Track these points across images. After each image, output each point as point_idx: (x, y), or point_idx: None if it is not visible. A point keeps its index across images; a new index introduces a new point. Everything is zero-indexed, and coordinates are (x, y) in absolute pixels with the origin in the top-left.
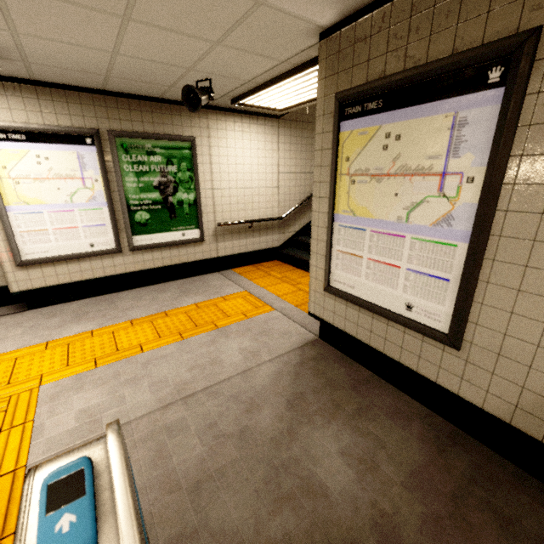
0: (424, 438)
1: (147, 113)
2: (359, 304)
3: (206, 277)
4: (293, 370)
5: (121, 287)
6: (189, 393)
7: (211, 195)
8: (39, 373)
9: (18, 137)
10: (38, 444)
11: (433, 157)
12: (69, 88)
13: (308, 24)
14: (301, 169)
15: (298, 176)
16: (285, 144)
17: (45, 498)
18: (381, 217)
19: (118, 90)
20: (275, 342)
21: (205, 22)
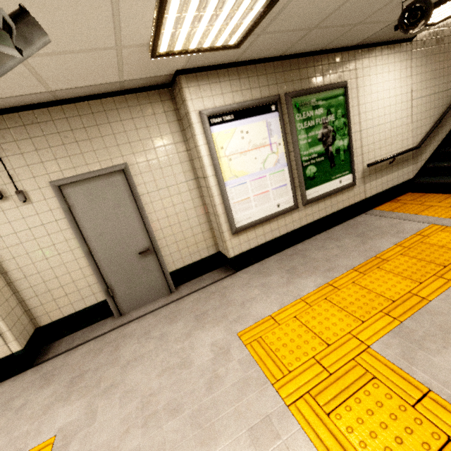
0: None
1: (310, 68)
2: None
3: (360, 220)
4: None
5: (294, 241)
6: None
7: (359, 137)
8: (344, 332)
9: (228, 118)
10: None
11: None
12: (257, 62)
13: None
14: (430, 91)
15: (428, 99)
16: (416, 68)
17: None
18: None
19: (293, 51)
20: None
21: None
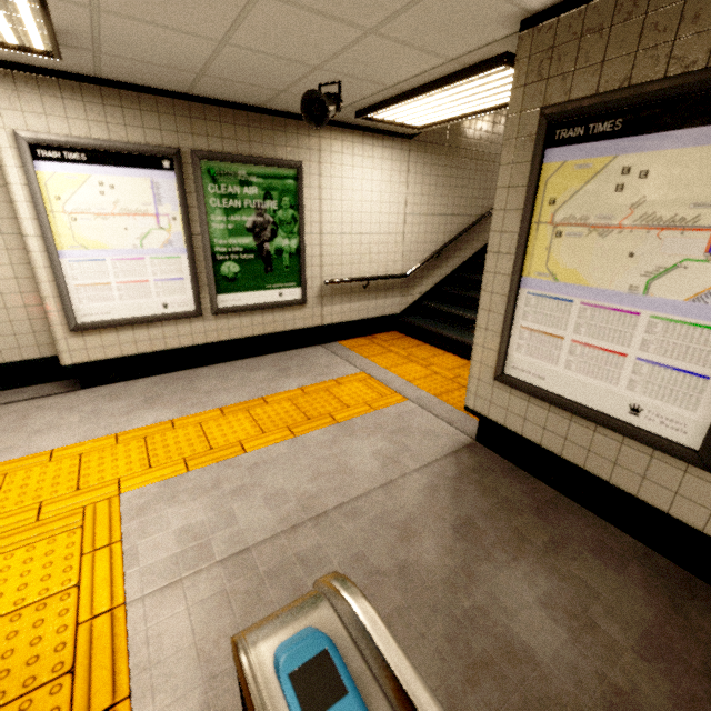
0: (649, 586)
1: (242, 127)
2: (553, 402)
3: (307, 352)
4: (451, 484)
5: (198, 362)
6: (319, 512)
7: (318, 241)
8: (115, 476)
9: (76, 156)
10: (135, 575)
11: (703, 205)
12: (143, 90)
13: (511, 6)
14: (434, 210)
15: (430, 219)
16: (416, 175)
17: (294, 696)
18: (601, 284)
19: (207, 94)
20: (419, 445)
21: (367, 0)
